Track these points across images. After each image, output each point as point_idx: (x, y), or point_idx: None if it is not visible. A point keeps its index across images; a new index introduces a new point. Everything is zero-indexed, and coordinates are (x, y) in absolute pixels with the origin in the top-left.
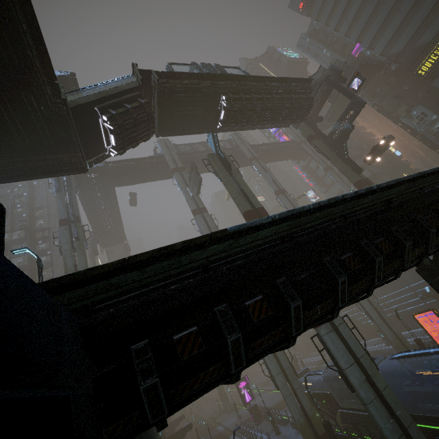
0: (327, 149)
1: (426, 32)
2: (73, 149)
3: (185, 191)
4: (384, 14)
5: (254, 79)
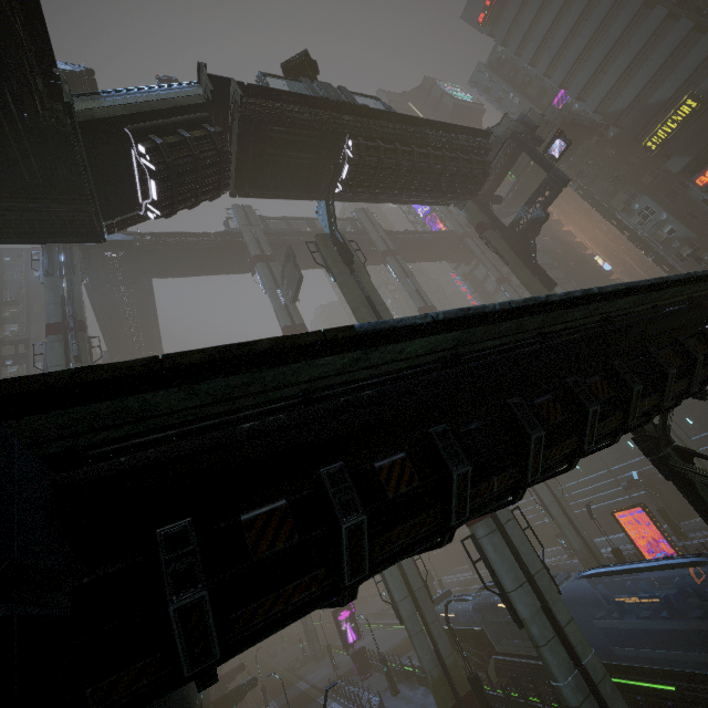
0: (505, 248)
1: (664, 85)
2: (79, 198)
3: (273, 295)
4: (605, 49)
5: (402, 120)
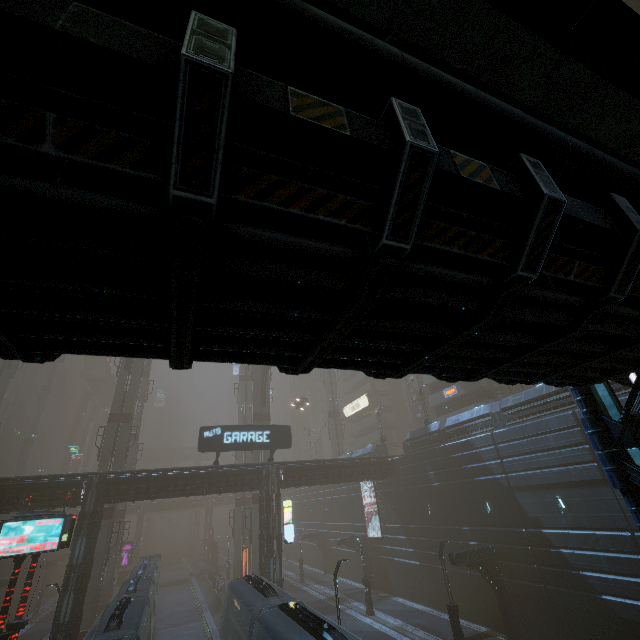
0: (258, 370)
1: None
2: None
3: None
4: None
5: None
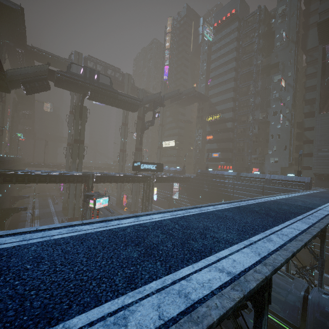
0: (139, 128)
1: (220, 106)
2: (5, 87)
3: (72, 97)
4: (222, 80)
5: (110, 91)
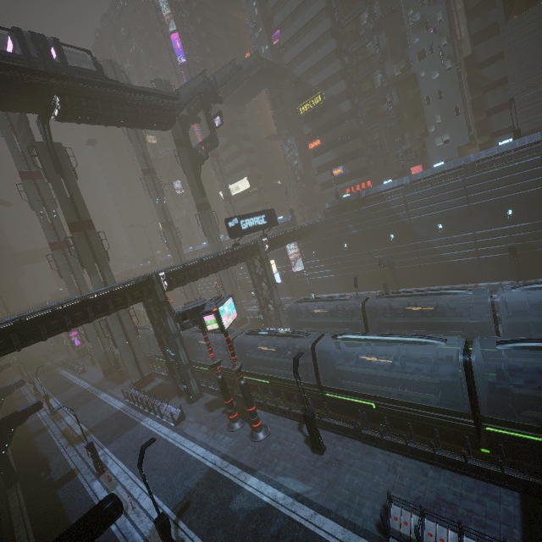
0: (187, 163)
1: (315, 76)
2: None
3: (10, 141)
4: (302, 23)
5: (104, 85)
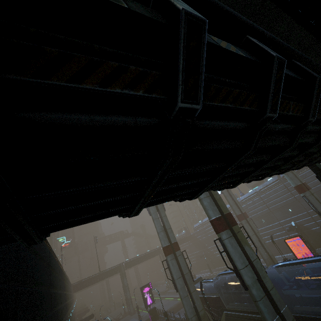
0: None
1: None
2: None
3: None
4: None
5: None
